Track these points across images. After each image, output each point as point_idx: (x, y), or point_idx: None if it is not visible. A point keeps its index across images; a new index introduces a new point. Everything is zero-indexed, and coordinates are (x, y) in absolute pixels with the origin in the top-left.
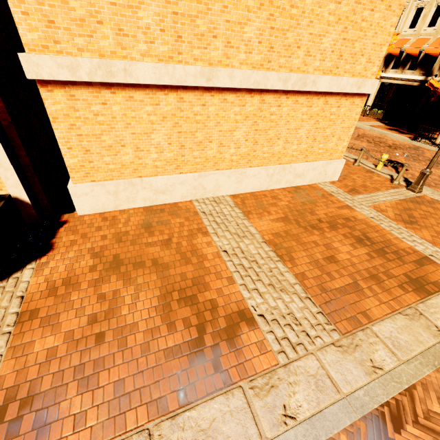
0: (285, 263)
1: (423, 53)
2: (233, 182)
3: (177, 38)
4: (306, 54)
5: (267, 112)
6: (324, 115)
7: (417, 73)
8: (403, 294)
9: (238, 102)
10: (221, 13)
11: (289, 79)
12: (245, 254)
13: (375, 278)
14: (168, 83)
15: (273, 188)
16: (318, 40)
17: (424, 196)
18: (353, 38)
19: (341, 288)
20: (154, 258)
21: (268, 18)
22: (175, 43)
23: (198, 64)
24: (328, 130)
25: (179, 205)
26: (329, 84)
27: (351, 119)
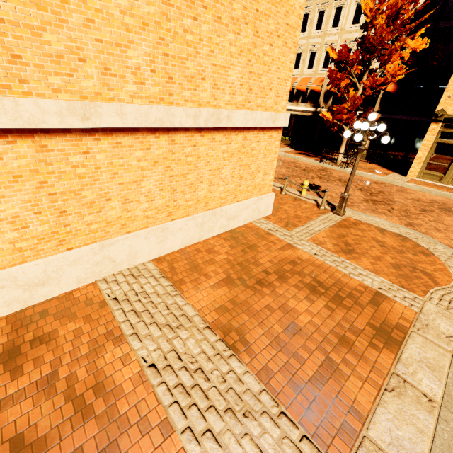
0: (241, 356)
1: (309, 89)
2: (154, 243)
3: (11, 58)
4: (214, 87)
5: (180, 154)
6: (246, 151)
7: (309, 105)
8: (378, 355)
9: (140, 145)
10: (85, 28)
11: (199, 115)
12: (183, 359)
13: (345, 341)
14: (10, 126)
15: (207, 237)
16: (224, 72)
17: (348, 218)
18: (258, 72)
19: (315, 374)
20: (17, 433)
21: (158, 42)
22: (10, 66)
23: (62, 98)
24: (253, 166)
25: (74, 295)
26: (245, 119)
27: (272, 152)
